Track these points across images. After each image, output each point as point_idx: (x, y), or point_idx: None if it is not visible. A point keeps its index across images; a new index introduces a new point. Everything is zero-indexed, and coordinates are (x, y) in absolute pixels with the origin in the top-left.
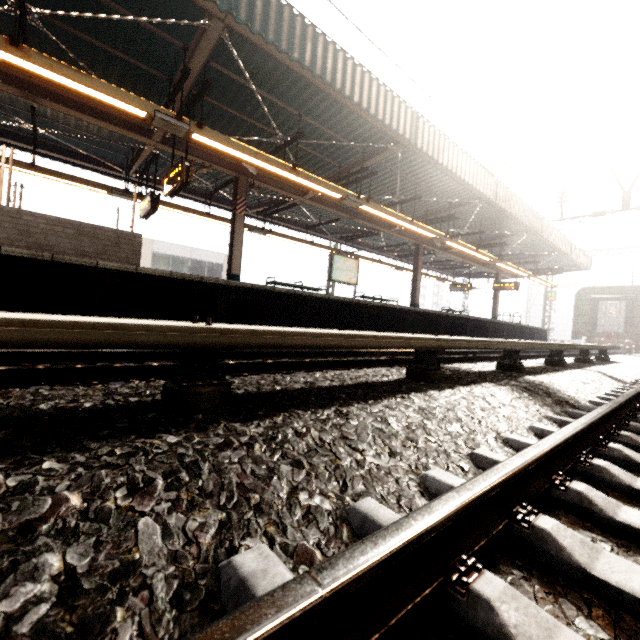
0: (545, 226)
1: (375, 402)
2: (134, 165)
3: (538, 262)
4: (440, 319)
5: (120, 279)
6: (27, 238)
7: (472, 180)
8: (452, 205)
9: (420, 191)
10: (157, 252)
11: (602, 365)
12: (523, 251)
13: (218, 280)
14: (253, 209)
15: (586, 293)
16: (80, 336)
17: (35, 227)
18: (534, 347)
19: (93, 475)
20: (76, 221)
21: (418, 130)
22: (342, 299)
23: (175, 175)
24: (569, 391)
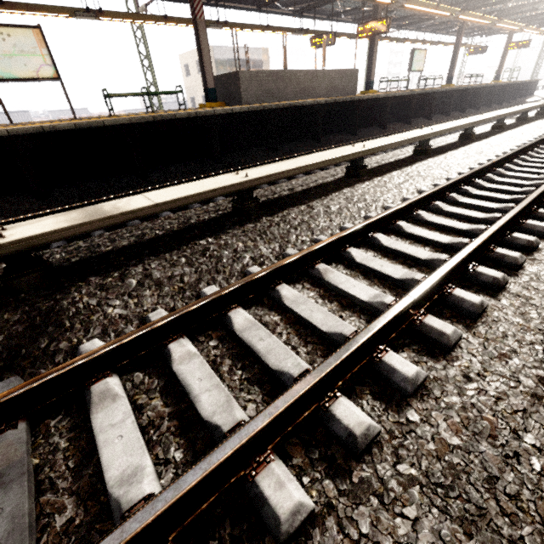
0: None
1: (527, 125)
2: (301, 5)
3: None
4: (483, 90)
5: (393, 99)
6: (330, 84)
7: None
8: None
9: None
10: (217, 58)
11: None
12: None
13: (417, 92)
14: (348, 16)
15: None
16: (505, 116)
17: (332, 78)
18: None
19: (519, 132)
20: (341, 70)
21: None
22: (450, 89)
23: (376, 27)
24: None
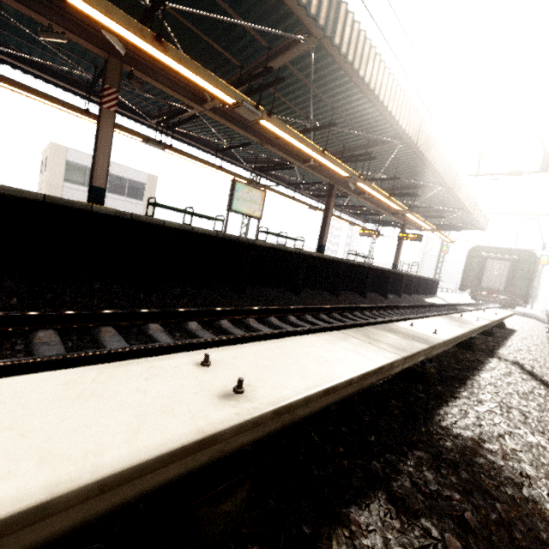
0: (458, 181)
1: None
2: None
3: (443, 217)
4: (341, 266)
5: None
6: None
7: (396, 110)
8: (370, 143)
9: (338, 120)
10: (72, 161)
11: (505, 340)
12: (431, 205)
13: None
14: (154, 118)
15: (477, 251)
16: None
17: None
18: (454, 343)
19: None
20: None
21: (338, 19)
22: (213, 233)
23: None
24: (528, 473)
